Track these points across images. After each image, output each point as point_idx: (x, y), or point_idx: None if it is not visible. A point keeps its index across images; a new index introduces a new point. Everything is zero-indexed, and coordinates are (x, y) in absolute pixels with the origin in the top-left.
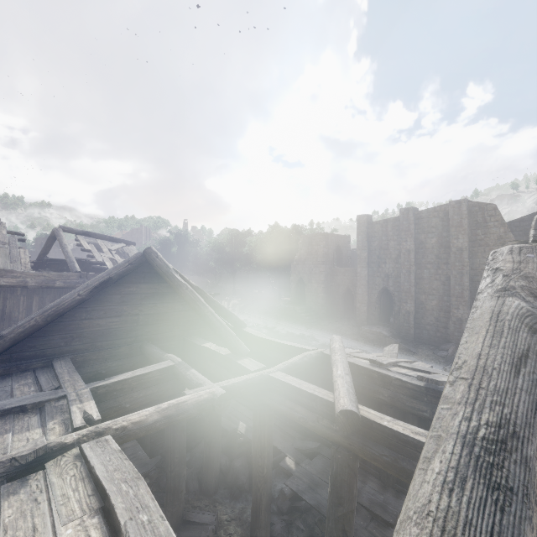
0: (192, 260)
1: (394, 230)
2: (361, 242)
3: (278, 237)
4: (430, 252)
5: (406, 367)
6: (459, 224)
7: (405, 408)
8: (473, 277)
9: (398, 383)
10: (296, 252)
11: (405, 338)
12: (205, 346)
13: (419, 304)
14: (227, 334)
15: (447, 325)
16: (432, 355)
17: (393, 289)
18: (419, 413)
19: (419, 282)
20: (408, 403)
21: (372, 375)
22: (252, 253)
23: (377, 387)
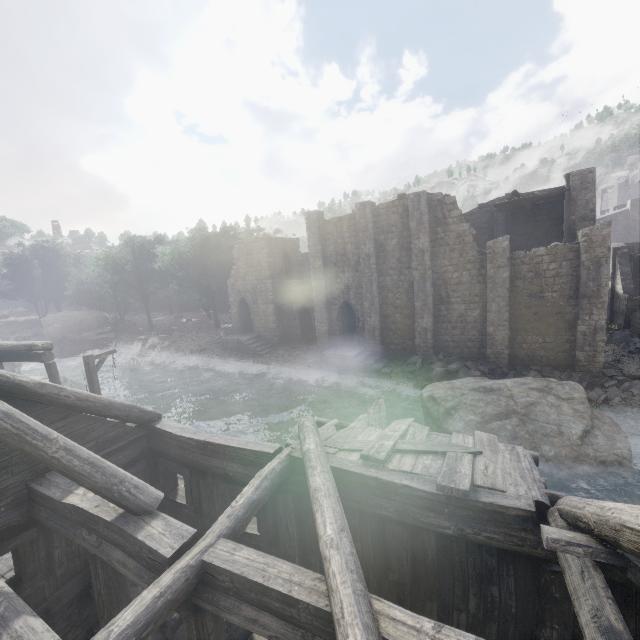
0: (73, 287)
1: (351, 230)
2: (313, 247)
3: (205, 245)
4: (392, 255)
5: (408, 450)
6: (419, 221)
7: (419, 525)
8: (435, 281)
9: (406, 491)
10: (232, 264)
11: (372, 357)
12: (72, 502)
13: (384, 317)
14: (110, 482)
15: (413, 336)
16: (401, 372)
17: (355, 303)
18: (438, 530)
19: (382, 291)
20: (423, 518)
21: (369, 483)
22: (170, 270)
23: (378, 499)
